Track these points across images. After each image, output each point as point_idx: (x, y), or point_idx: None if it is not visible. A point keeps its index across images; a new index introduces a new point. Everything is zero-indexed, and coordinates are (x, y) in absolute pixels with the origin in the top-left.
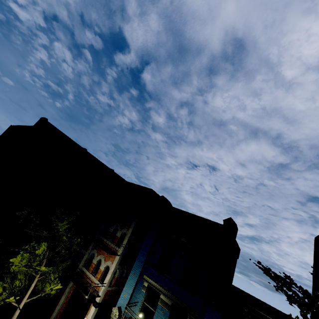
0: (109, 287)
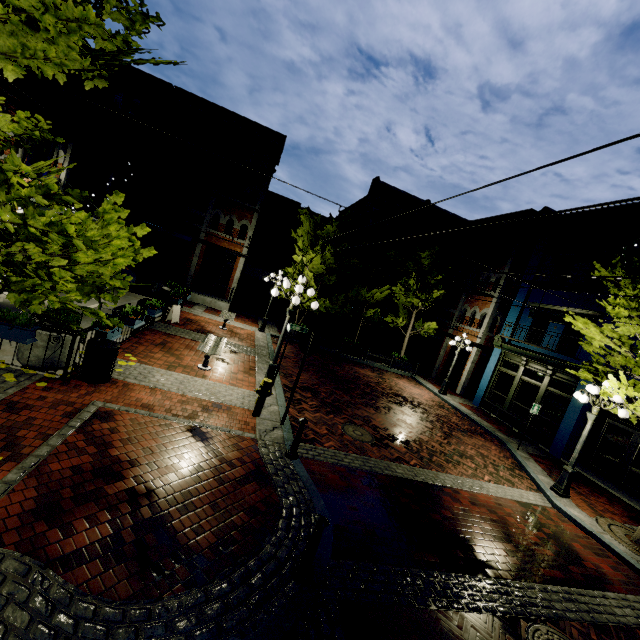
0: (490, 333)
